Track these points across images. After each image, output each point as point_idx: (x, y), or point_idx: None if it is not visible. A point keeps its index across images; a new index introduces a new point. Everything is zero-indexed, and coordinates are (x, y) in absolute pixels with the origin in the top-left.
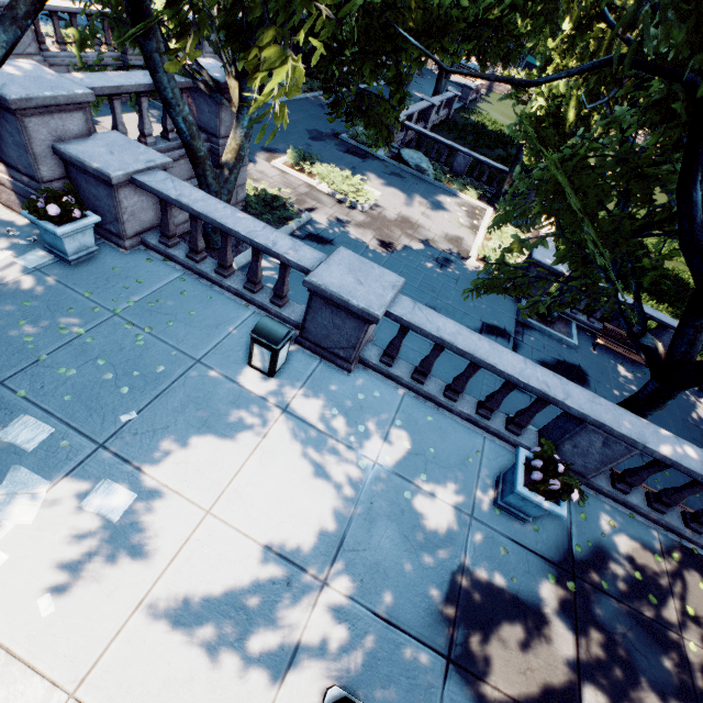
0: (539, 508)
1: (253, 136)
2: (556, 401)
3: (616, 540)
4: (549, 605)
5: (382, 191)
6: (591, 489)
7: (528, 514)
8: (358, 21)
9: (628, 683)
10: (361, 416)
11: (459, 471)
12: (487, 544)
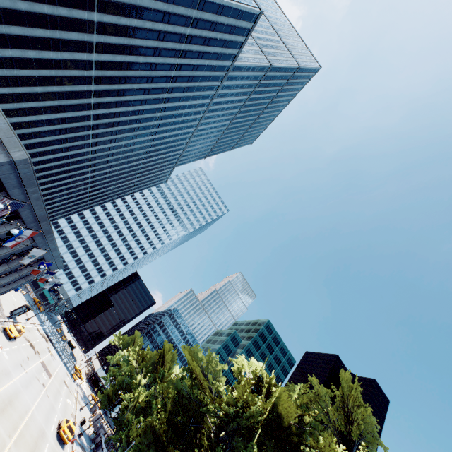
0: None
1: None
2: None
3: None
4: None
5: None
6: None
7: None
8: None
9: None
10: None
11: None
12: None
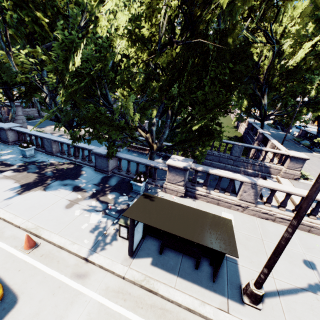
0: (25, 152)
1: (50, 123)
2: (37, 135)
3: (51, 161)
4: (17, 165)
5: (86, 129)
6: (56, 156)
7: (26, 155)
8: (25, 88)
9: (22, 171)
10: (4, 149)
11: (20, 154)
12: (12, 160)
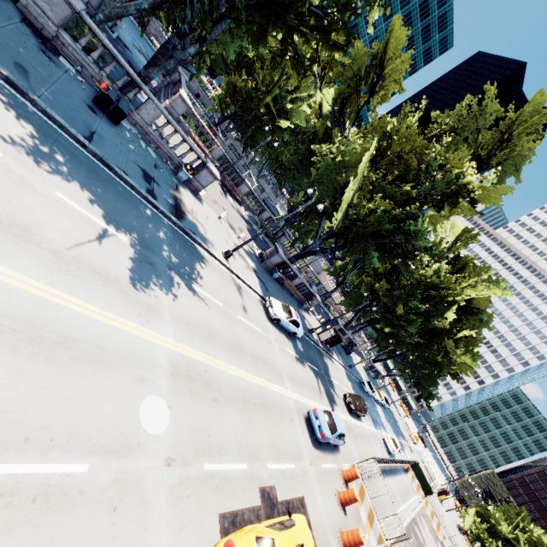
0: None
1: None
2: None
3: None
4: None
5: None
6: None
7: None
8: None
9: None
10: None
11: None
12: None
